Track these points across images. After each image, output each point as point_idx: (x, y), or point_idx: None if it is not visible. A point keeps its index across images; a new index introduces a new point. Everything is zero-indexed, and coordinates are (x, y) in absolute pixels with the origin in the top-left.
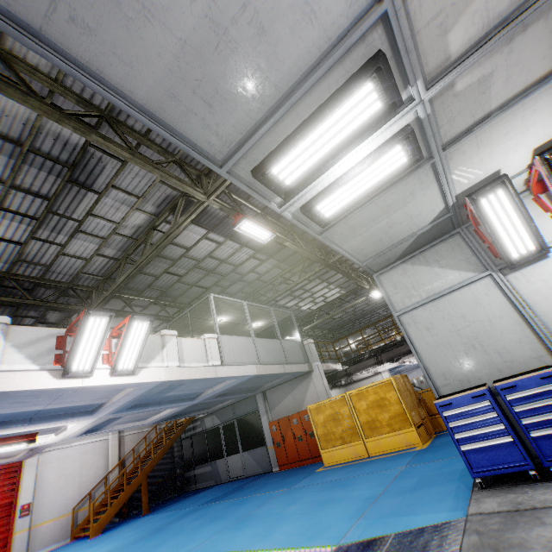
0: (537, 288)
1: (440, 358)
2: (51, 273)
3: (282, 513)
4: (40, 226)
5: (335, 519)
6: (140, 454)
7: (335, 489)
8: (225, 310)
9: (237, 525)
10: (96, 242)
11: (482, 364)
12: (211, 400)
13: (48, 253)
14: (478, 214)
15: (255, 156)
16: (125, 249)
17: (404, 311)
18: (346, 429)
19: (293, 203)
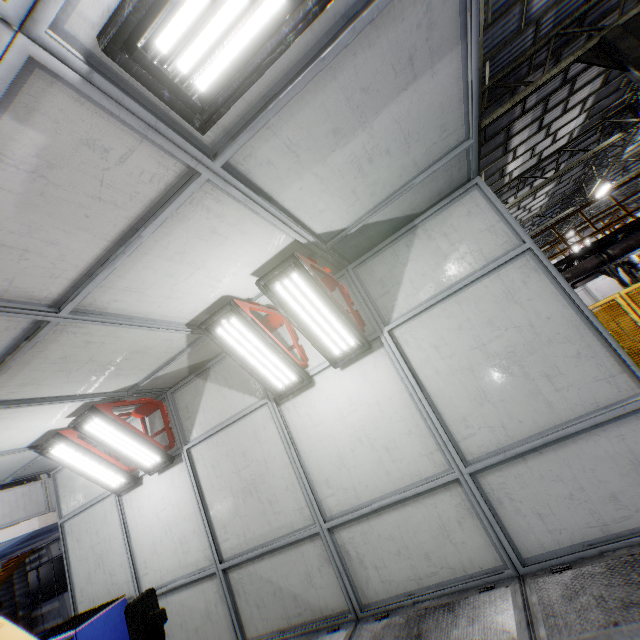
0: (135, 514)
1: (81, 573)
2: None
3: None
4: None
5: None
6: None
7: None
8: None
9: None
10: None
11: (102, 584)
12: (16, 548)
13: None
14: (55, 461)
15: None
16: None
17: (65, 520)
18: None
19: None
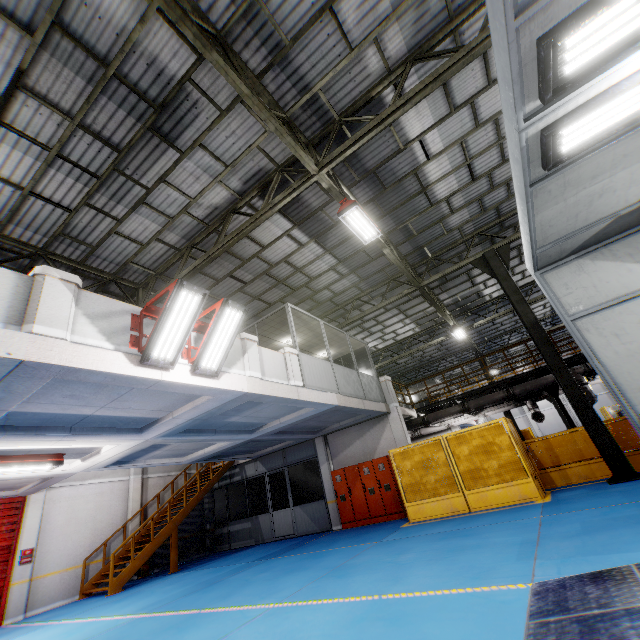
0: None
1: (634, 370)
2: (94, 258)
3: (397, 561)
4: (98, 188)
5: (496, 562)
6: (170, 499)
7: (455, 538)
8: (297, 328)
9: (337, 574)
10: (159, 222)
11: None
12: (268, 438)
13: (99, 228)
14: None
15: (558, 12)
16: (191, 237)
17: (582, 315)
18: (440, 478)
19: (544, 116)
